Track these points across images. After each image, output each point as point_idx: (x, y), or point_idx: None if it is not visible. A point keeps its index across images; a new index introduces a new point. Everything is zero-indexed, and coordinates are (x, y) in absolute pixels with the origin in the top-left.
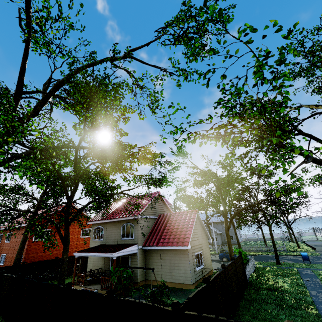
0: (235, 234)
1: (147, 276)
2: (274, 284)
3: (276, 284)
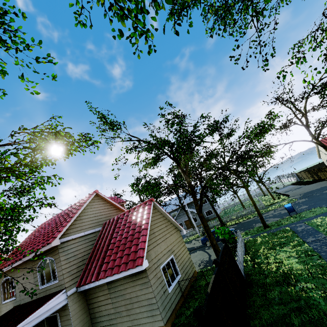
0: (213, 208)
1: None
2: (279, 266)
3: (281, 266)
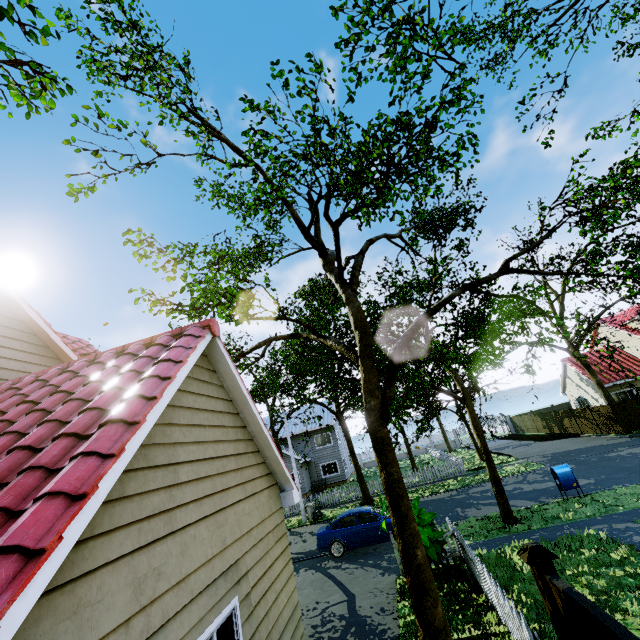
0: (352, 455)
1: None
2: None
3: None
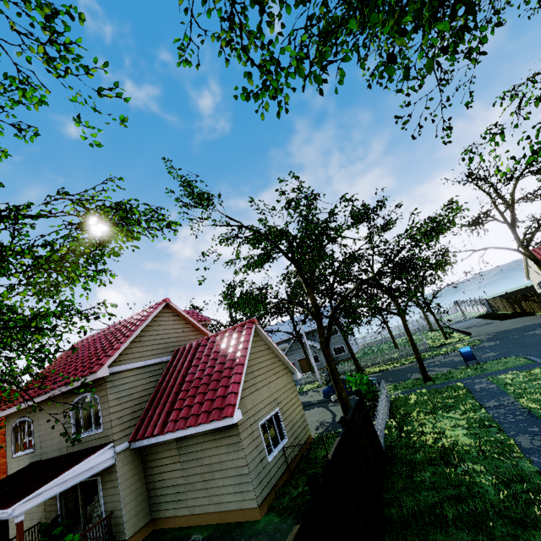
0: (346, 344)
1: (154, 512)
2: (438, 437)
3: (442, 438)
